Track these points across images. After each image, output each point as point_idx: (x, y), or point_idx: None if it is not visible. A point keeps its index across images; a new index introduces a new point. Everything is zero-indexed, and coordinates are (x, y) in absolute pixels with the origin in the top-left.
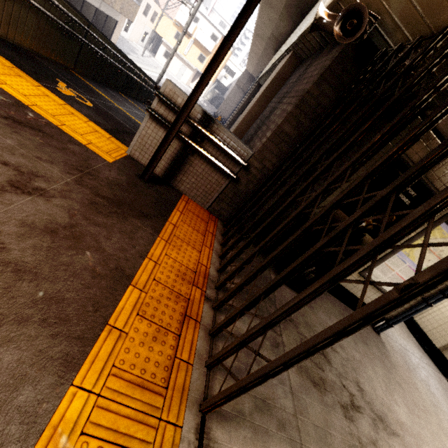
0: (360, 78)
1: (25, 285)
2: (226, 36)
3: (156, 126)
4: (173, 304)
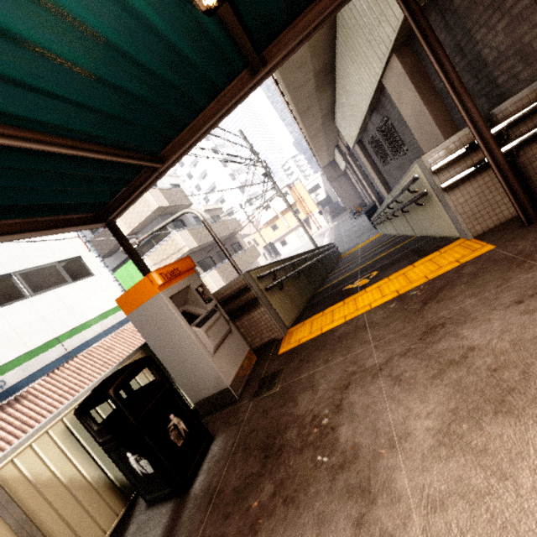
0: None
1: None
2: (434, 60)
3: (459, 190)
4: None
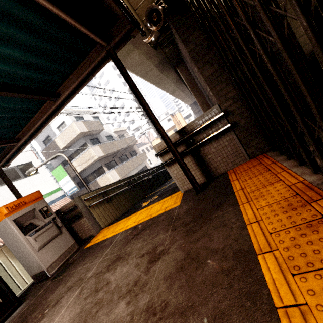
0: (192, 8)
1: (192, 322)
2: (139, 103)
3: (173, 166)
4: (313, 235)
